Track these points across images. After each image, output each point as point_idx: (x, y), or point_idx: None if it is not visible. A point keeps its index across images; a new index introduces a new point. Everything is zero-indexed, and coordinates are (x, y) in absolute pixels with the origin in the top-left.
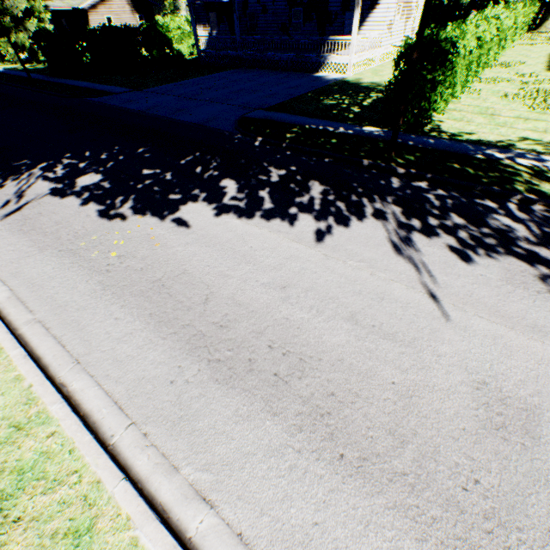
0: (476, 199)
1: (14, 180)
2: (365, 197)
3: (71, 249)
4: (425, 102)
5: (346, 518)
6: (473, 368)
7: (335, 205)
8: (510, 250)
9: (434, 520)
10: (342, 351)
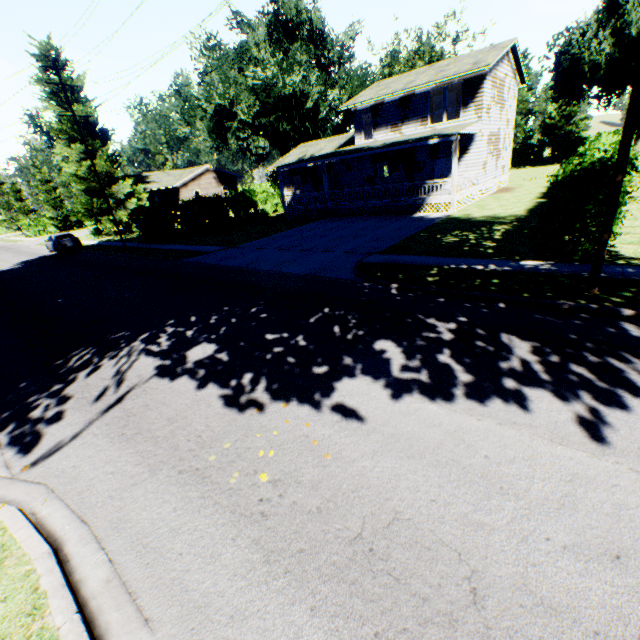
0: None
1: (111, 358)
2: (608, 355)
3: (196, 468)
4: None
5: None
6: None
7: (571, 371)
8: None
9: None
10: None
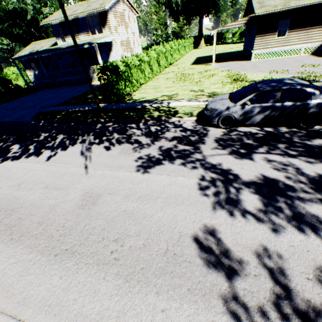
0: (129, 125)
1: None
2: (81, 135)
3: None
4: (116, 90)
5: (3, 258)
6: (86, 188)
7: (65, 143)
8: (129, 141)
9: (40, 245)
10: (34, 201)
